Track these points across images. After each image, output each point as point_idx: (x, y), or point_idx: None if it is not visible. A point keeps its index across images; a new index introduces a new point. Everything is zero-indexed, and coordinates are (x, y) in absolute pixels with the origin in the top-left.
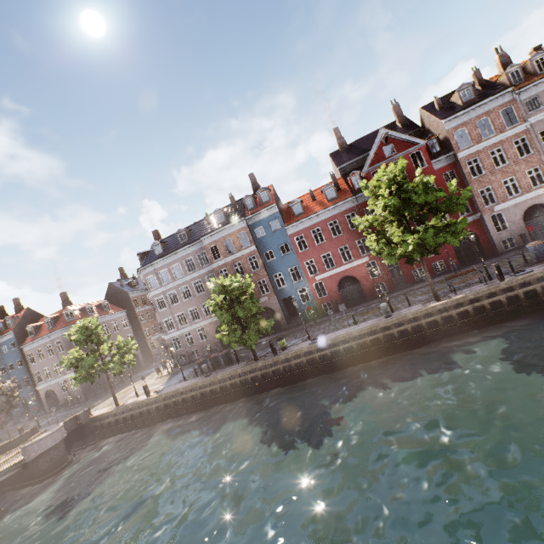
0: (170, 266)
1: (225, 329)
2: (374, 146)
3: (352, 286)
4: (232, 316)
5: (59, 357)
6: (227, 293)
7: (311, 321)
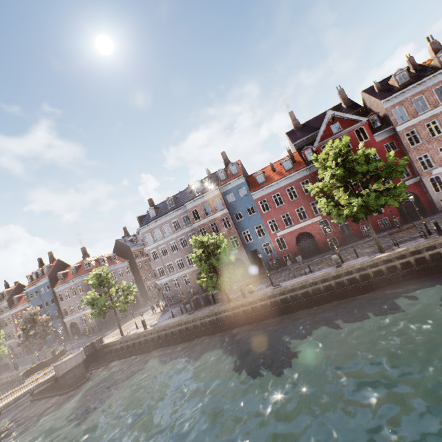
0: (161, 226)
1: (204, 276)
2: (323, 125)
3: (308, 241)
4: (209, 266)
5: (80, 297)
6: (205, 248)
7: (274, 270)
